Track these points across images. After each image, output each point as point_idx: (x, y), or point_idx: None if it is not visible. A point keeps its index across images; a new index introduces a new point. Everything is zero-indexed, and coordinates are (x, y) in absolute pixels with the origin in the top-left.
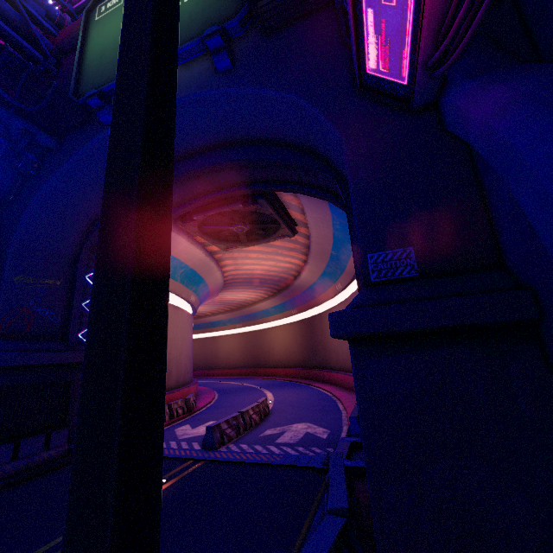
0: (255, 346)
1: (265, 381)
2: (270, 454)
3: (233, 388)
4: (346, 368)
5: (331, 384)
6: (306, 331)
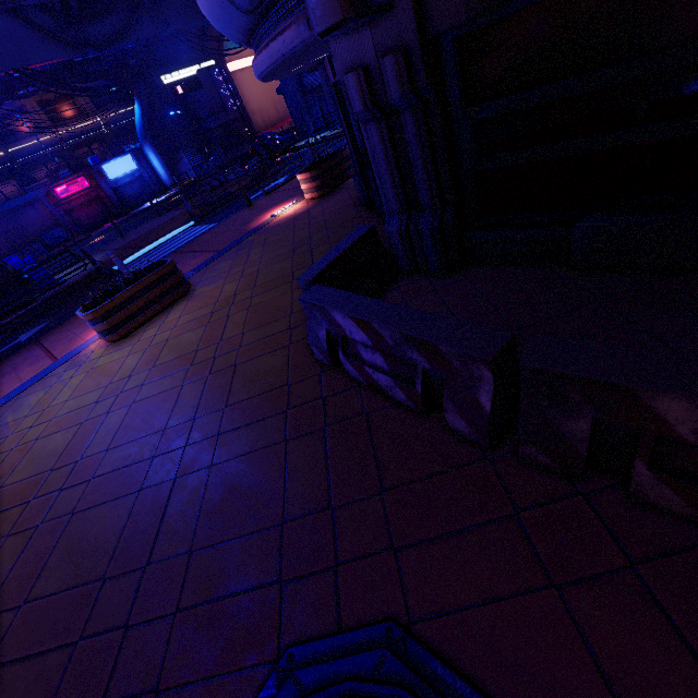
0: None
1: None
2: None
3: None
4: None
5: None
6: None
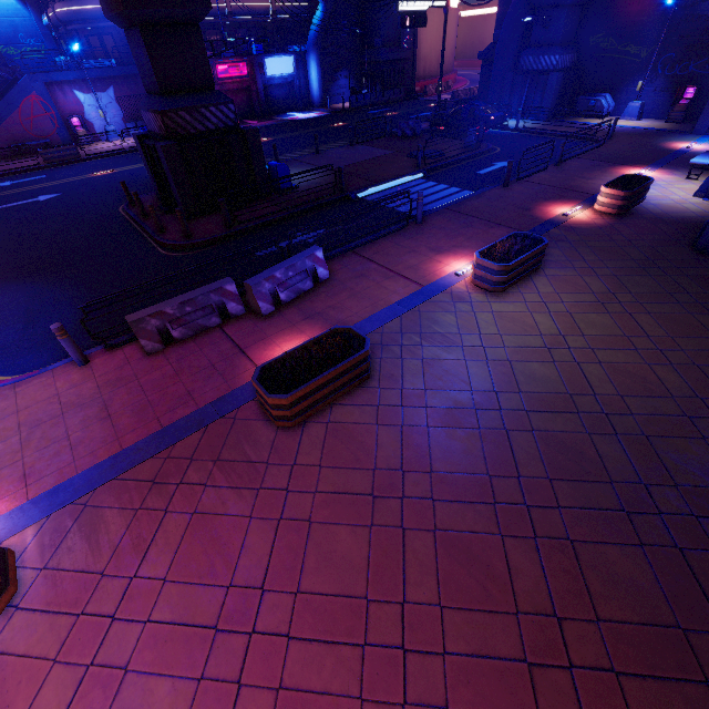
0: None
1: None
2: None
3: None
4: None
5: None
6: None
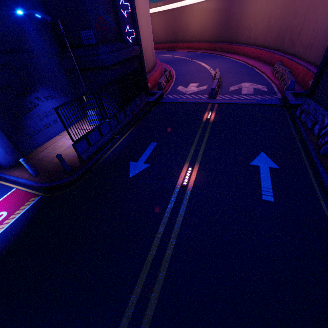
0: (174, 24)
1: (187, 53)
2: (247, 99)
3: (172, 60)
4: (255, 43)
5: (238, 54)
6: (222, 9)
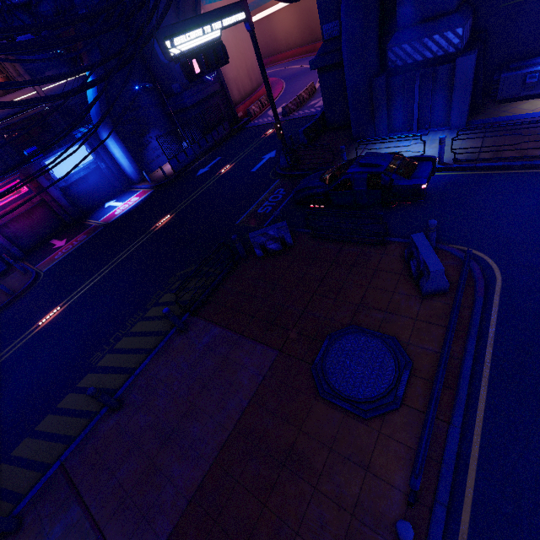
0: (309, 17)
1: None
2: (310, 112)
3: (295, 74)
4: None
5: None
6: None
